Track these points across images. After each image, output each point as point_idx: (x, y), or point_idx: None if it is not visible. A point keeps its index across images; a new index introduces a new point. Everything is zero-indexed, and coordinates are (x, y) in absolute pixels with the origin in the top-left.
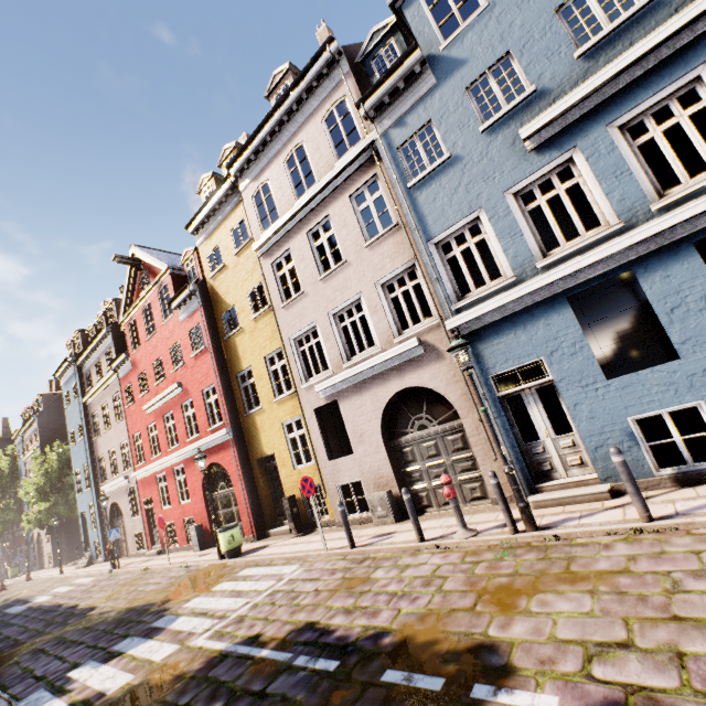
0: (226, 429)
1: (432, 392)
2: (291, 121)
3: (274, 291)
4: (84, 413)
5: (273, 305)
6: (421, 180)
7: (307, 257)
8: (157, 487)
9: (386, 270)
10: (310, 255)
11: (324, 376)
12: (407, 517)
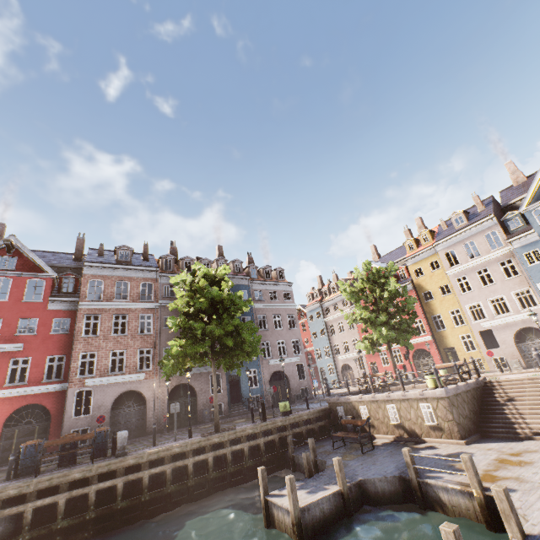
0: (430, 336)
1: (536, 329)
2: (467, 233)
3: (456, 288)
4: (325, 325)
5: (453, 293)
6: (533, 265)
7: (475, 279)
8: (379, 357)
9: (515, 289)
10: (476, 279)
11: (484, 320)
12: (526, 369)
